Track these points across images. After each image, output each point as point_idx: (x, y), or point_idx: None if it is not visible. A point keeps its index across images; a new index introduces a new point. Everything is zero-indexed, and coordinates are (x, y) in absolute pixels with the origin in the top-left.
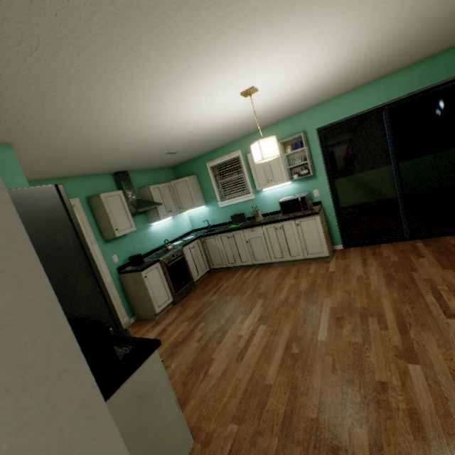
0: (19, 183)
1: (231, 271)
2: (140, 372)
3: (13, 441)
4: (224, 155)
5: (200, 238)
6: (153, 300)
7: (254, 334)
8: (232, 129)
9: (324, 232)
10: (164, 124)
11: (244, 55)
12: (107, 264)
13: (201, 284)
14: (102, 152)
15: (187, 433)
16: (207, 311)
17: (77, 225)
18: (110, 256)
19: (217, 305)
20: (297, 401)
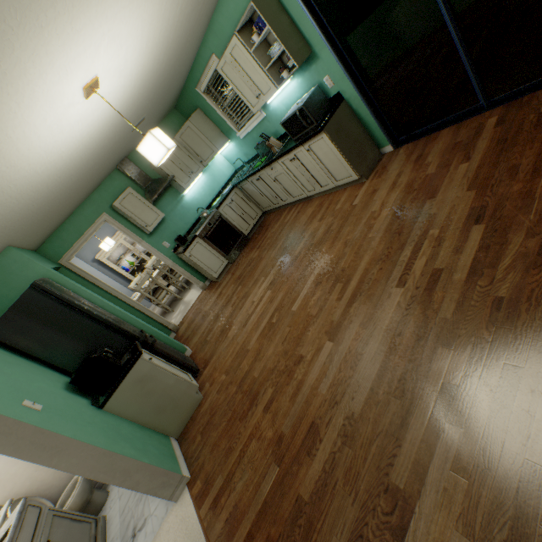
0: (34, 267)
1: (280, 212)
2: (134, 371)
3: (14, 446)
4: (204, 71)
5: (236, 186)
6: (207, 270)
7: (260, 301)
8: (164, 63)
9: (345, 147)
10: (73, 156)
11: (14, 129)
12: (162, 252)
13: (255, 235)
14: (71, 190)
15: (190, 384)
16: (247, 272)
17: (64, 298)
18: (161, 244)
19: (254, 264)
20: (255, 364)
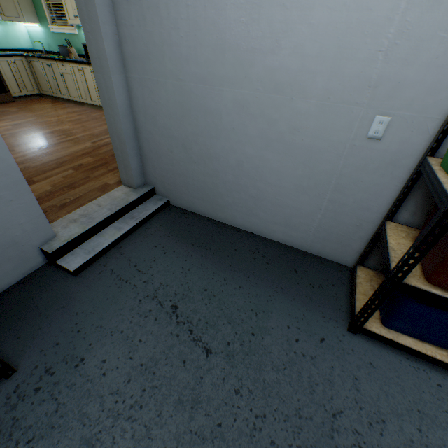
0: None
1: (56, 101)
2: None
3: None
4: None
5: (27, 58)
6: None
7: None
8: None
9: None
10: None
11: None
12: None
13: (22, 102)
14: None
15: None
16: None
17: None
18: None
19: (8, 113)
20: None
